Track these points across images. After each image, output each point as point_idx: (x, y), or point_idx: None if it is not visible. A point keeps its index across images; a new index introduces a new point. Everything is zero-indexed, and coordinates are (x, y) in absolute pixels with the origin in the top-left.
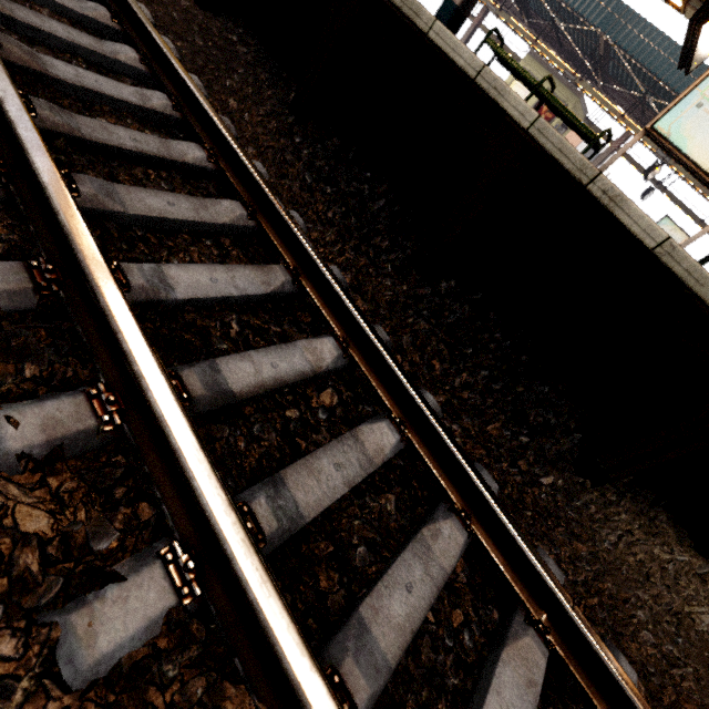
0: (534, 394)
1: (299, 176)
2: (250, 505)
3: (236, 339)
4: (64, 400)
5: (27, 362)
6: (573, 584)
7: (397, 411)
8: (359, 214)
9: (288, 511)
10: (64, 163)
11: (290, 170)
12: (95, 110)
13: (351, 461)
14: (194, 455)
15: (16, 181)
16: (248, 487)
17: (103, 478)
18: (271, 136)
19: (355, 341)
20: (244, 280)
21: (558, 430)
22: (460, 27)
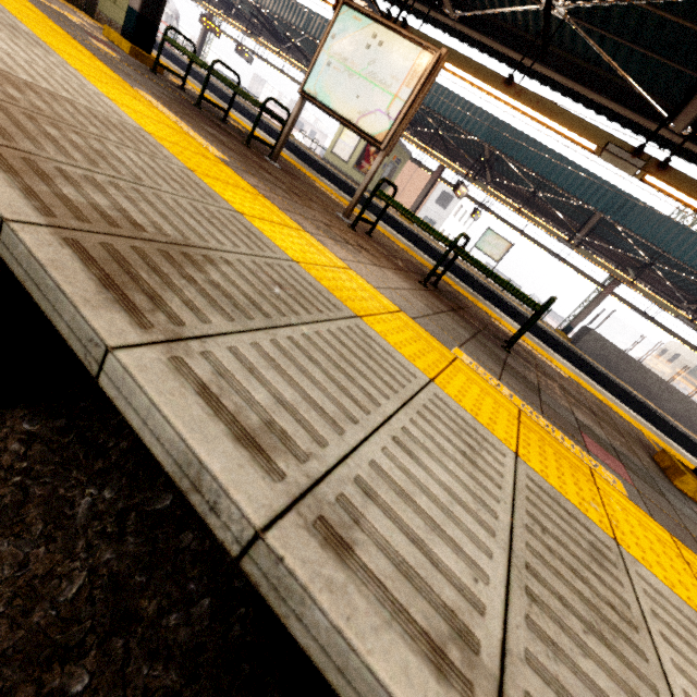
0: None
1: None
2: None
3: None
4: None
5: None
6: None
7: None
8: None
9: None
10: None
11: None
12: None
13: None
14: None
15: None
16: None
17: None
18: None
19: None
20: None
21: None
22: (155, 35)
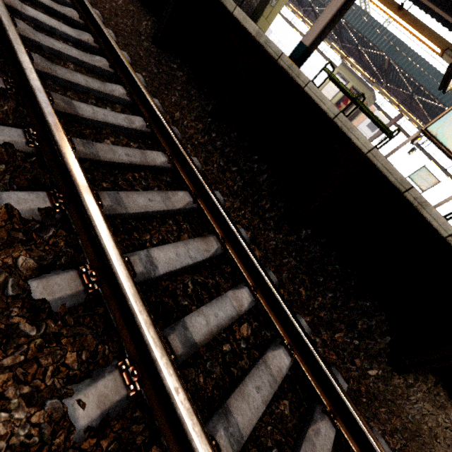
0: (360, 308)
1: (217, 163)
2: (216, 438)
3: (191, 294)
4: (108, 378)
5: (84, 350)
6: (393, 450)
7: (287, 338)
8: (251, 184)
9: (235, 435)
10: (90, 179)
11: (212, 158)
12: (103, 133)
13: (264, 382)
14: (191, 420)
15: (69, 206)
16: (208, 415)
17: (133, 435)
18: (199, 135)
19: (259, 288)
20: (194, 251)
21: (376, 333)
22: (307, 58)
